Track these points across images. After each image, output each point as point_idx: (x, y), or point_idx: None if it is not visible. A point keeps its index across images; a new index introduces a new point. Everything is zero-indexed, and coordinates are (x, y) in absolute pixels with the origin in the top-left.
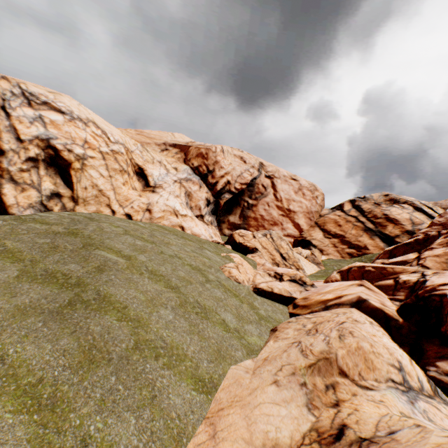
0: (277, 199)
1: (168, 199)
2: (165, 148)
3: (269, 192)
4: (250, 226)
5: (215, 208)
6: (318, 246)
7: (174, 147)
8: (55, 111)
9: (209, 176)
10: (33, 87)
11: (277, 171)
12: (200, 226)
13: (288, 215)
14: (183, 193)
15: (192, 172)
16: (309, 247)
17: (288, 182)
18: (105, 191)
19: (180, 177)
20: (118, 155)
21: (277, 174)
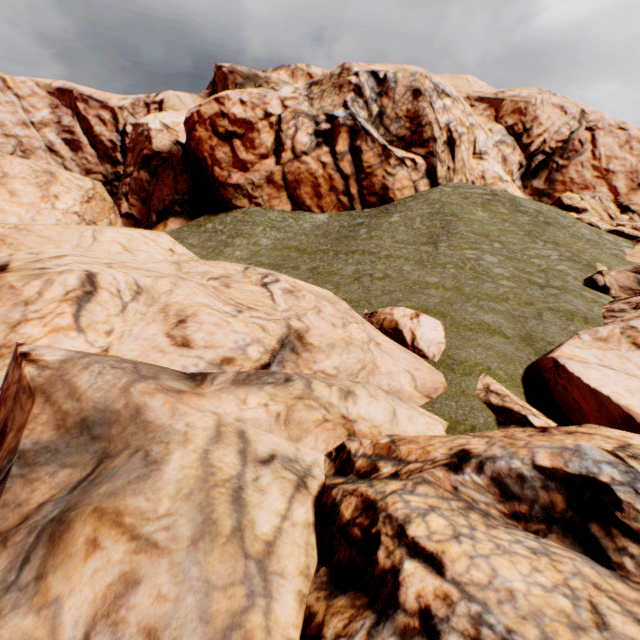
0: (594, 158)
1: (493, 165)
2: (470, 105)
3: (586, 150)
4: (555, 191)
5: (524, 173)
6: (638, 212)
7: (480, 102)
8: (447, 97)
9: (524, 135)
10: (435, 79)
11: (601, 120)
12: (517, 192)
13: (604, 177)
14: (499, 158)
15: (505, 133)
16: (624, 213)
17: (612, 134)
18: (465, 163)
19: (494, 140)
20: (472, 127)
21: (600, 124)
